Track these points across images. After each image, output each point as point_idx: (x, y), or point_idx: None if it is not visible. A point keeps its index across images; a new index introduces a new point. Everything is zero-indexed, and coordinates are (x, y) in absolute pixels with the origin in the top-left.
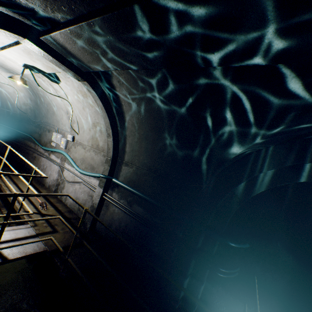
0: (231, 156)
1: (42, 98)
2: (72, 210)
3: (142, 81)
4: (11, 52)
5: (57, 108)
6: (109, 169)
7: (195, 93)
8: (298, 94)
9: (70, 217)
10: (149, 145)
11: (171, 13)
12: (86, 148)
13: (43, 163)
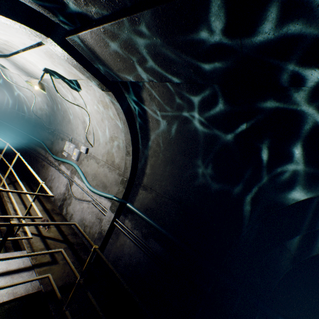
0: (291, 202)
1: (59, 105)
2: (77, 232)
3: (180, 97)
4: (32, 54)
5: (74, 117)
6: (124, 192)
7: (254, 118)
8: None
9: (74, 242)
10: (175, 170)
11: (277, 0)
12: (99, 163)
13: (51, 172)
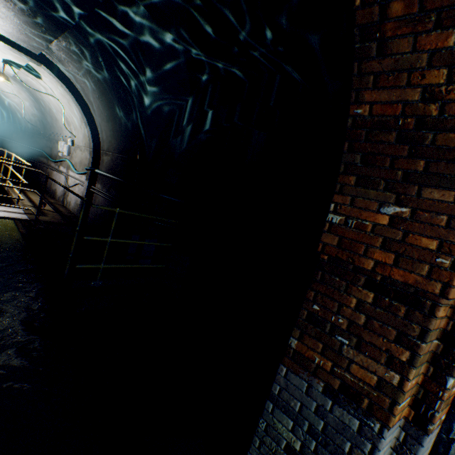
0: (149, 114)
1: (43, 104)
2: (74, 213)
3: (73, 54)
4: None
5: (57, 113)
6: (93, 161)
7: (100, 56)
8: (127, 37)
9: (67, 215)
10: (114, 126)
11: None
12: (82, 150)
13: (54, 177)
